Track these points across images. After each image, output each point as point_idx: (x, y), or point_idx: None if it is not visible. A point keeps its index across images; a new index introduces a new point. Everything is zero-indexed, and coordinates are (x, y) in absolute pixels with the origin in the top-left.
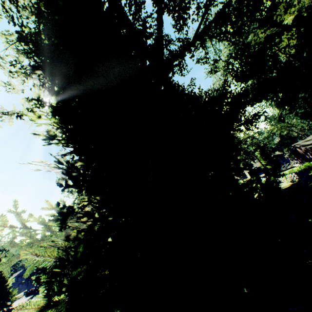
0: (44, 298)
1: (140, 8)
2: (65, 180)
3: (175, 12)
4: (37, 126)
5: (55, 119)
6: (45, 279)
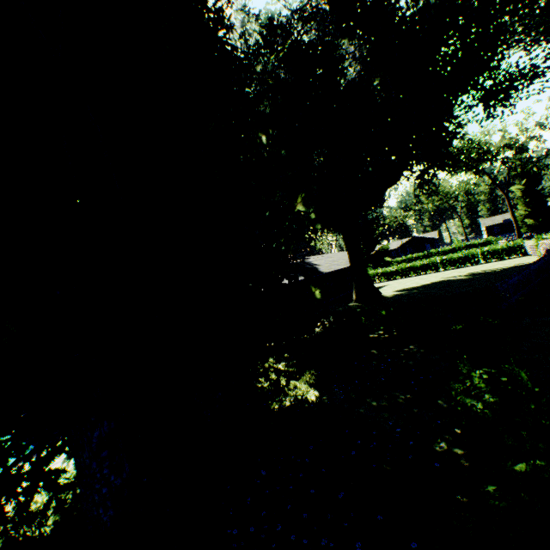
0: None
1: None
2: None
3: None
4: None
5: None
6: None
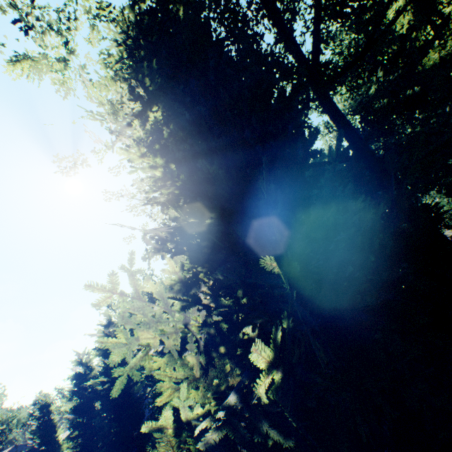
0: (271, 346)
1: (298, 13)
2: (158, 253)
3: (345, 16)
4: (129, 173)
5: (168, 155)
6: (71, 448)
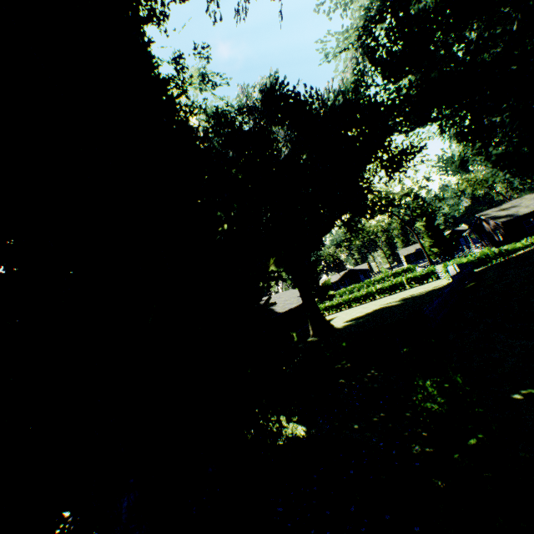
0: None
1: None
2: None
3: None
4: None
5: None
6: None
